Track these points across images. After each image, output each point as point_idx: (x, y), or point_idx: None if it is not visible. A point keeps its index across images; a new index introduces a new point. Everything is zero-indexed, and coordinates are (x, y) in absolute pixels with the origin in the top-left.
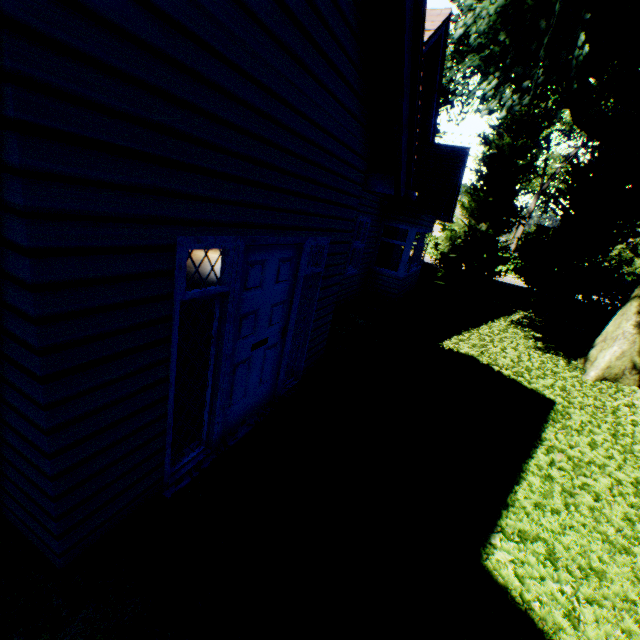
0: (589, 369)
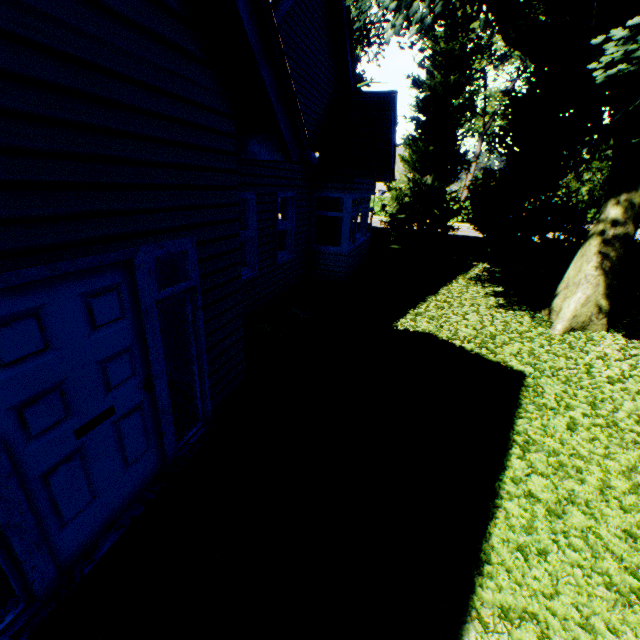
0: (555, 322)
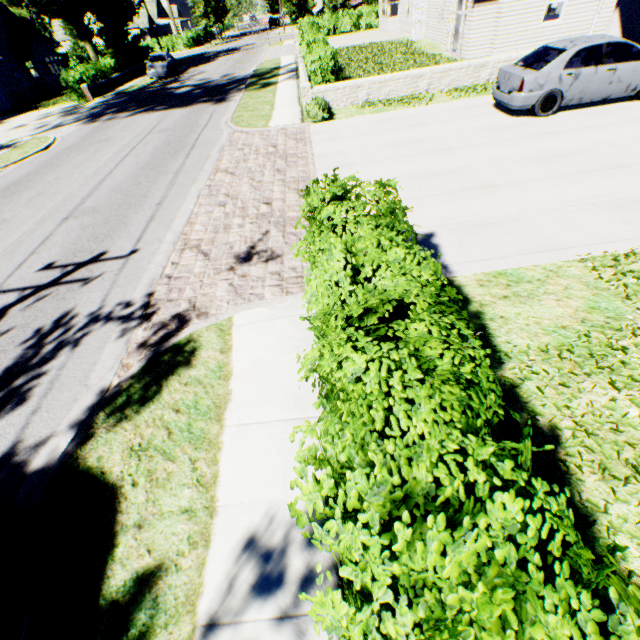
0: None
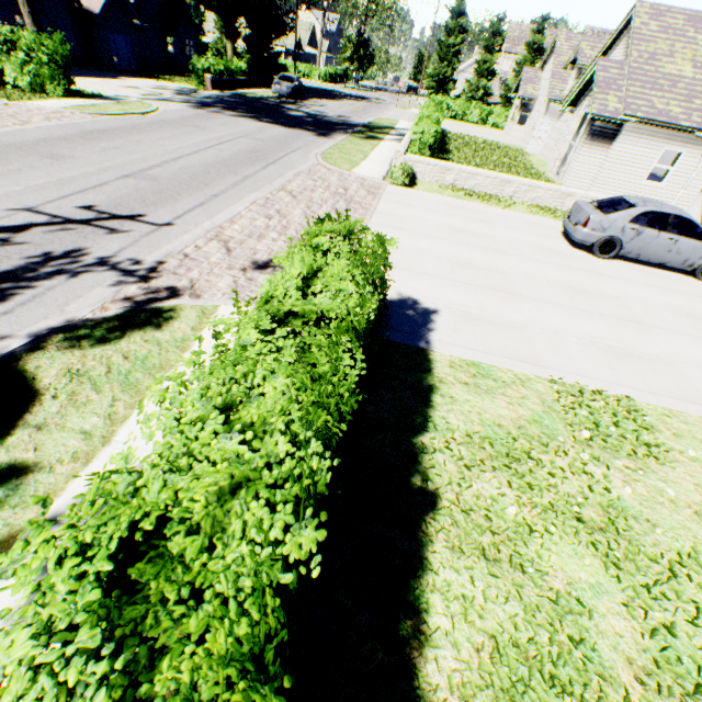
0: None
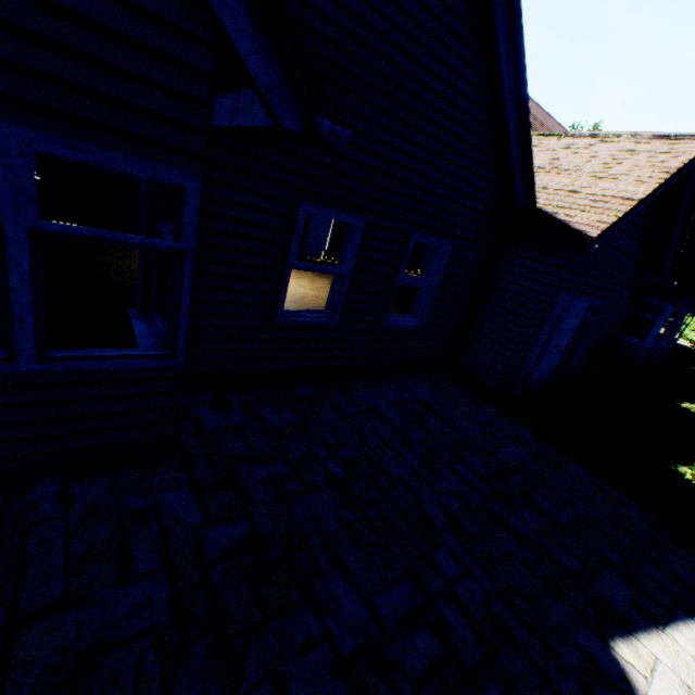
0: None
